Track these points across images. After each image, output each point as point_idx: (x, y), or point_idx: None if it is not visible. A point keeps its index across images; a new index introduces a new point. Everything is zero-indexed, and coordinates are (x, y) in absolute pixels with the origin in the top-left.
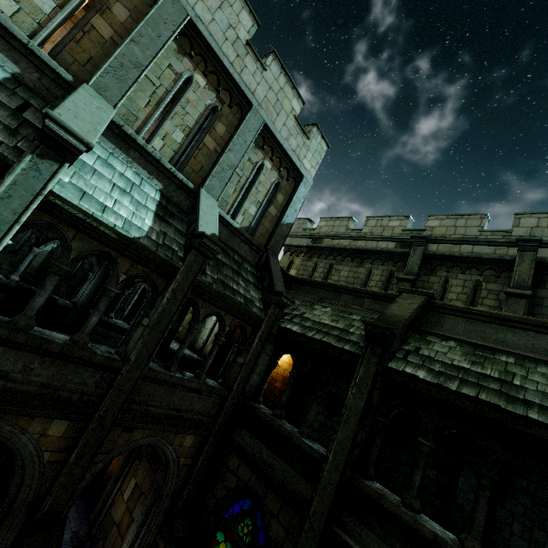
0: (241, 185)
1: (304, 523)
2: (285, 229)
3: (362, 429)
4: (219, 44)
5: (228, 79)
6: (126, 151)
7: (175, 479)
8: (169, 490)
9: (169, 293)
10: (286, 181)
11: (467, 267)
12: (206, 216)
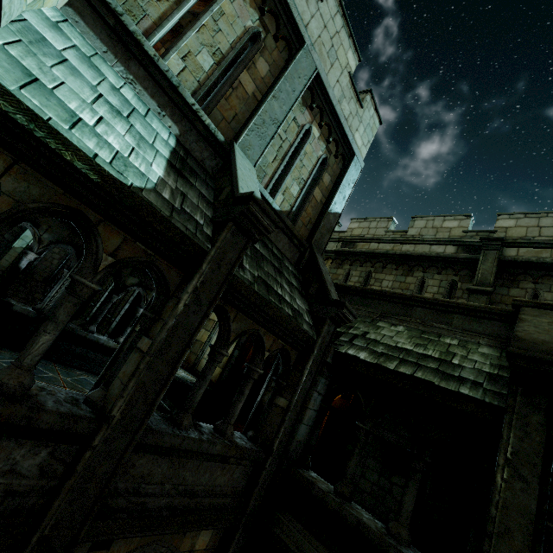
0: (282, 152)
1: None
2: (332, 219)
3: None
4: None
5: None
6: (124, 61)
7: None
8: None
9: (188, 294)
10: (334, 157)
11: None
12: (245, 178)
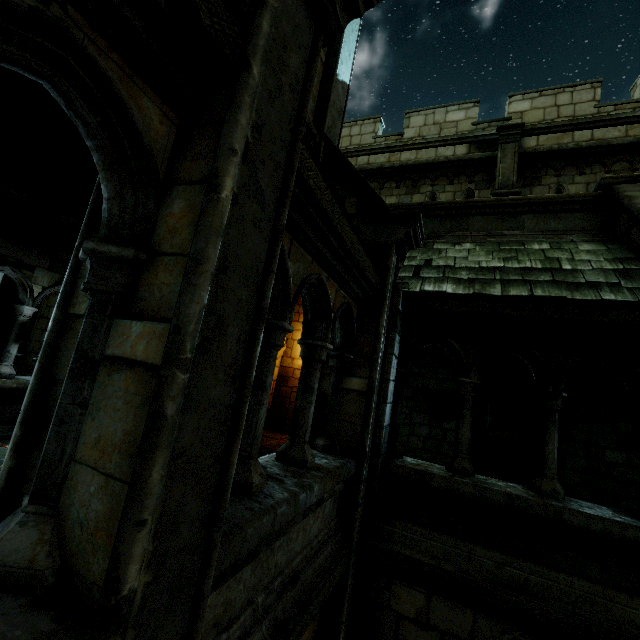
0: None
1: None
2: (341, 93)
3: None
4: None
5: None
6: None
7: None
8: None
9: (234, 157)
10: None
11: (588, 164)
12: None
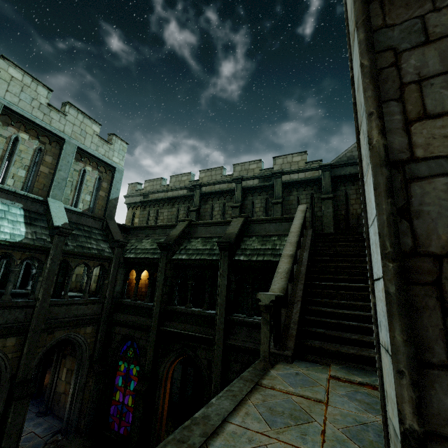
0: (74, 186)
1: (150, 332)
2: (114, 202)
3: (165, 287)
4: (29, 112)
5: (43, 129)
6: None
7: (88, 350)
8: (86, 356)
9: (49, 261)
10: (105, 173)
11: (219, 196)
12: (57, 214)
